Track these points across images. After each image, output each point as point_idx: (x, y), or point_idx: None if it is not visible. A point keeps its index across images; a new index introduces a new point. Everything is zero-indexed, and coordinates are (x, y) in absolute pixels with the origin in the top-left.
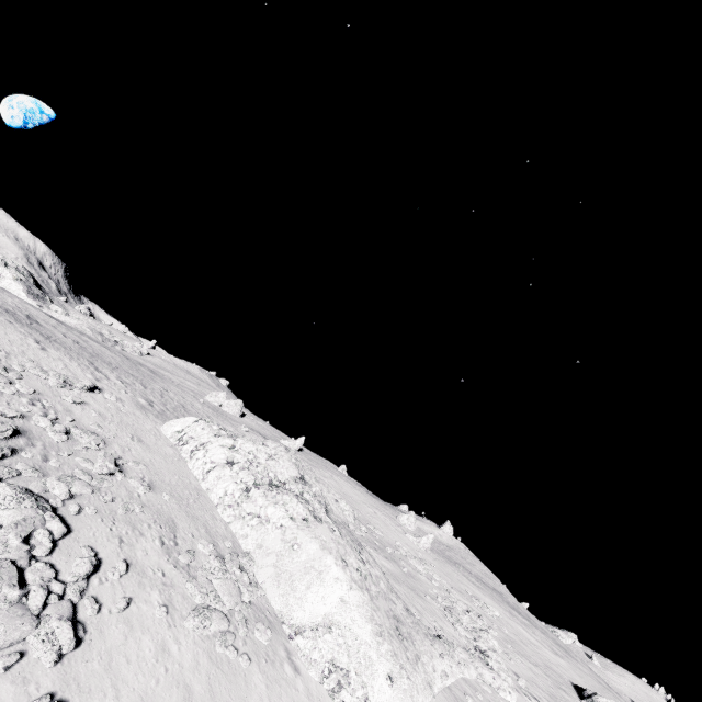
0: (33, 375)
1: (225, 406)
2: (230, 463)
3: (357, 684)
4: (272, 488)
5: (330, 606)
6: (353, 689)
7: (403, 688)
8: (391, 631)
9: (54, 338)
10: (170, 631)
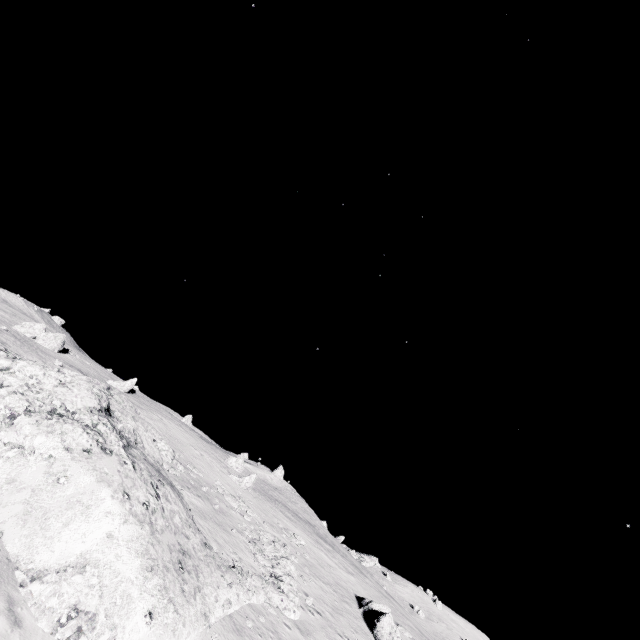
0: None
1: (40, 338)
2: None
3: (104, 628)
4: (52, 417)
5: (91, 543)
6: (98, 634)
7: (164, 623)
8: (169, 565)
9: None
10: None
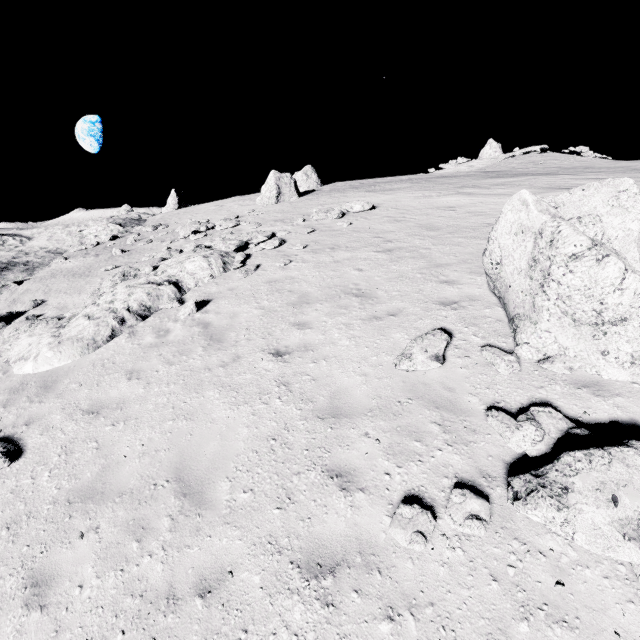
0: None
1: None
2: None
3: None
4: None
5: None
6: None
7: None
8: None
9: None
10: None
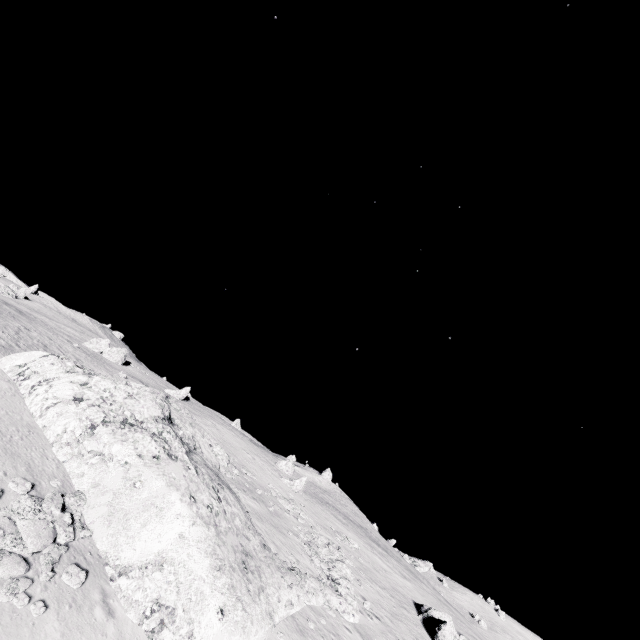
0: None
1: (106, 353)
2: (78, 400)
3: (182, 622)
4: (124, 426)
5: (166, 542)
6: (177, 627)
7: (235, 620)
8: (234, 565)
9: None
10: None
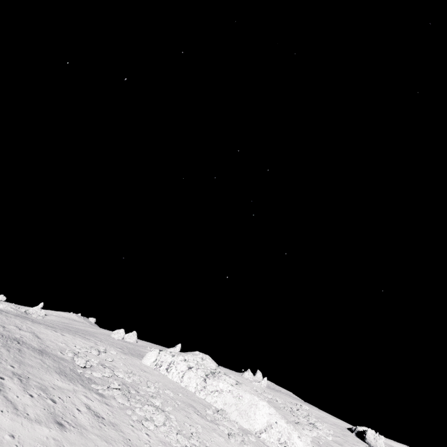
0: (85, 352)
1: (127, 338)
2: (189, 368)
3: (290, 445)
4: (214, 374)
5: (267, 417)
6: (290, 446)
7: (304, 440)
8: (288, 421)
9: (49, 325)
10: (229, 445)
